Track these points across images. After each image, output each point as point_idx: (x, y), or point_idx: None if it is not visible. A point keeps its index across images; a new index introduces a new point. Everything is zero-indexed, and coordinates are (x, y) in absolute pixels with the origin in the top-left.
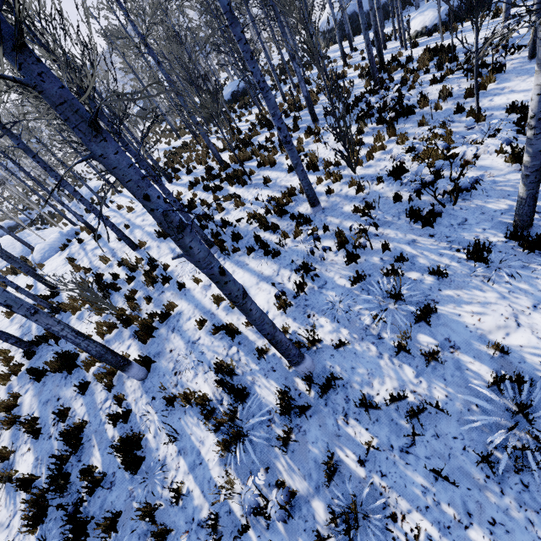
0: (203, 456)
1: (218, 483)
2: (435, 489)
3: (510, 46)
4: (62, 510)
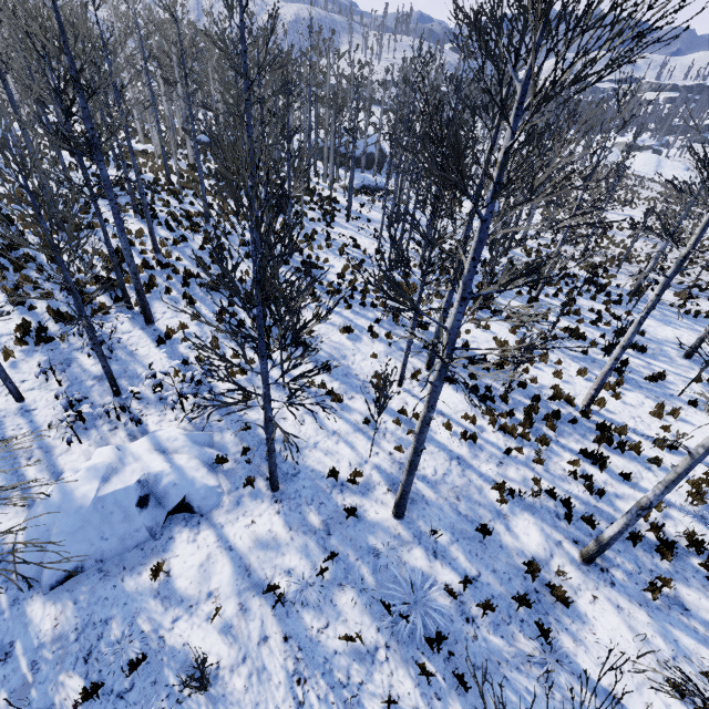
0: (96, 268)
1: (101, 274)
2: (184, 288)
3: (353, 215)
4: (4, 263)
